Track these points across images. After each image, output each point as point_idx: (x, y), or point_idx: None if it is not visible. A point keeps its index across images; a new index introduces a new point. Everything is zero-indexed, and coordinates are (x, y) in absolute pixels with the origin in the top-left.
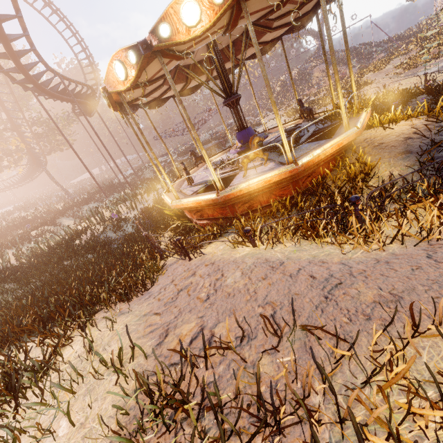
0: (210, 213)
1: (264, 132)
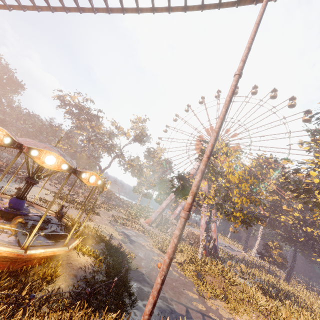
0: None
1: (31, 202)
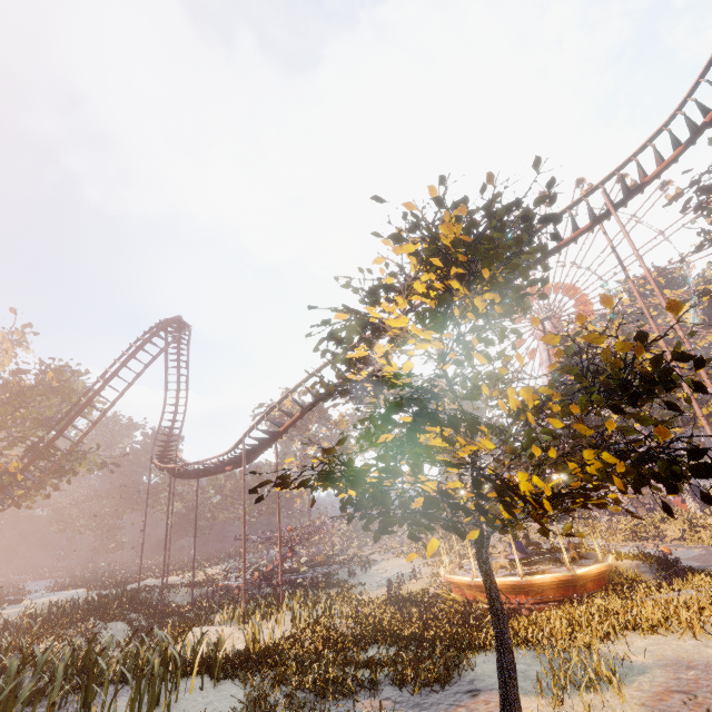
0: (551, 594)
1: None
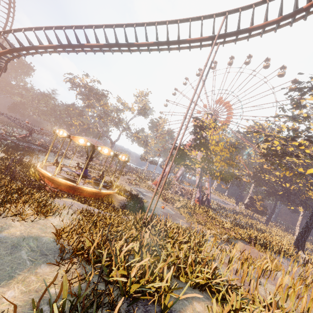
0: (63, 188)
1: None
